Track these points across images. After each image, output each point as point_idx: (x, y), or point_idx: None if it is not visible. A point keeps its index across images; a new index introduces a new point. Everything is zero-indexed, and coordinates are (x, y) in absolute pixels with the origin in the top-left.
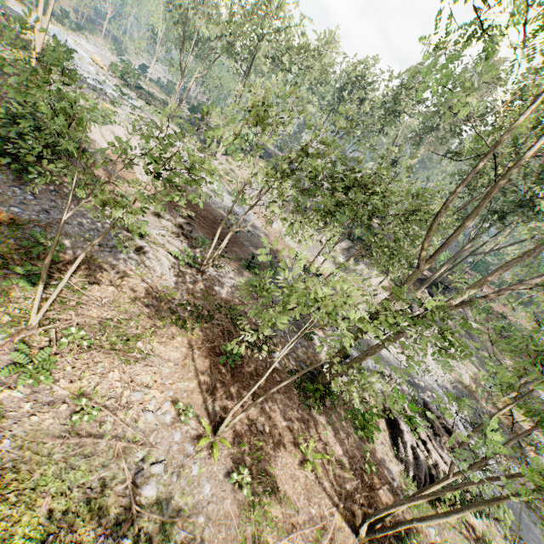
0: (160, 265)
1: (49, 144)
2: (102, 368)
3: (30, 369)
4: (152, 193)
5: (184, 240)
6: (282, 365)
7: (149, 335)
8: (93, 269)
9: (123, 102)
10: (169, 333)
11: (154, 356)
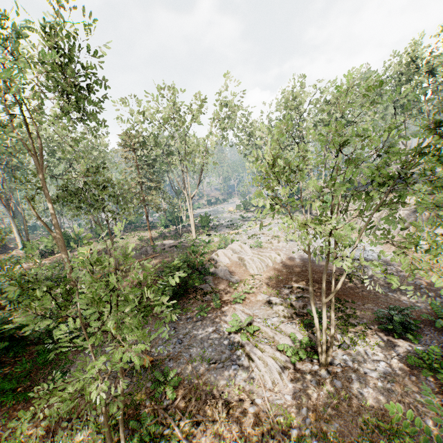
0: (269, 371)
1: (185, 283)
2: None
3: None
4: (263, 281)
5: (297, 321)
6: None
7: None
8: (204, 399)
9: (244, 223)
10: None
11: None
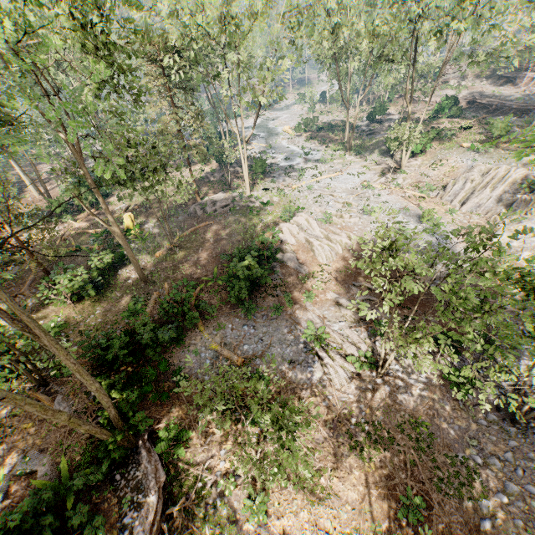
0: (338, 376)
1: (256, 279)
2: (296, 505)
3: (254, 509)
4: (332, 274)
5: (363, 329)
6: (495, 525)
7: (329, 468)
8: (289, 393)
9: (307, 165)
10: (347, 465)
11: (333, 496)
